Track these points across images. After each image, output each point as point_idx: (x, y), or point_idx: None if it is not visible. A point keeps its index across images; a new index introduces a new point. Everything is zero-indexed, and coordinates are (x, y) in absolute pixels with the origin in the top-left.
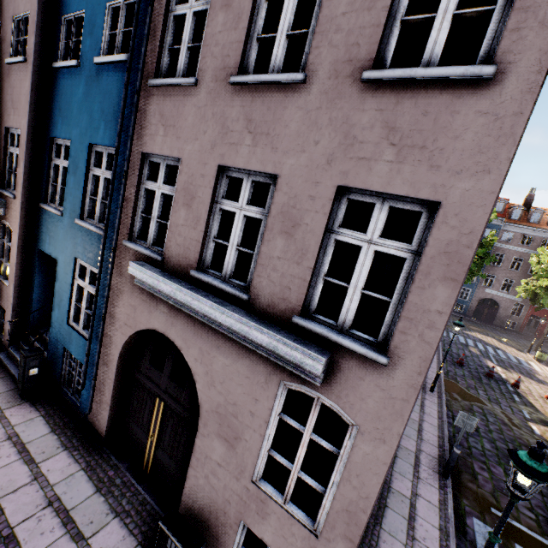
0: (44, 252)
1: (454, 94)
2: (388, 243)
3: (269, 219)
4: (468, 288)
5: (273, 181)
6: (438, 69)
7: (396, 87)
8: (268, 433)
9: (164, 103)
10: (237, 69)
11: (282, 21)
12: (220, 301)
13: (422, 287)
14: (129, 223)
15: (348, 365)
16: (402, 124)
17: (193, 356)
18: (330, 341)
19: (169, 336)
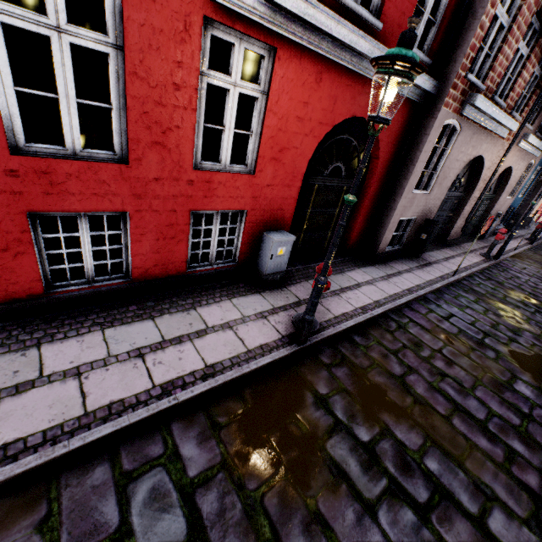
0: None
1: None
2: None
3: None
4: None
5: None
6: None
7: None
8: None
9: None
10: None
11: None
12: None
13: None
14: None
15: None
16: None
17: None
18: None
19: None
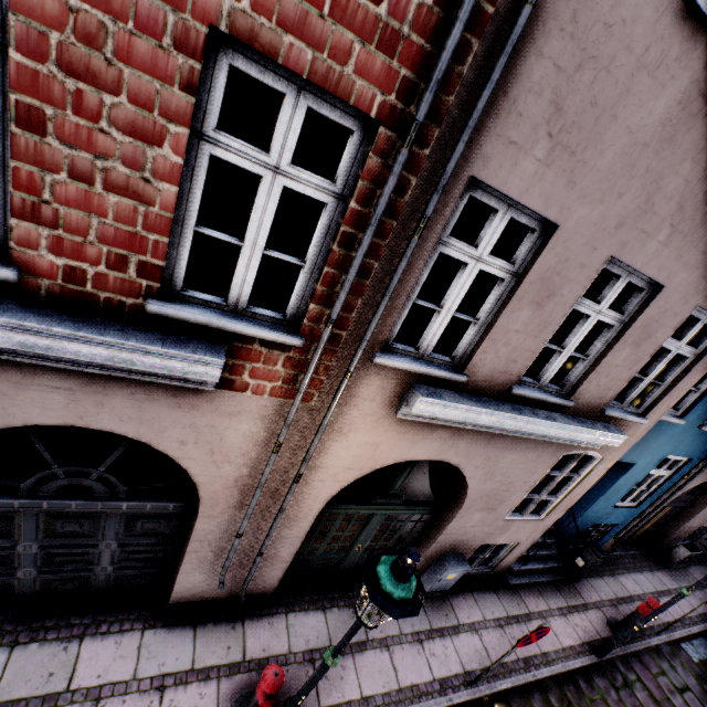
0: None
1: None
2: None
3: None
4: None
5: None
6: None
7: None
8: None
9: None
10: None
11: None
12: None
13: None
14: None
15: None
16: None
17: None
18: None
19: None
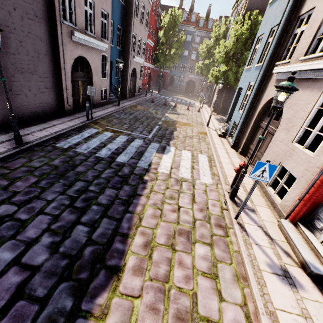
0: None
1: None
2: None
3: None
4: (182, 76)
5: None
6: None
7: None
8: None
9: None
10: None
11: None
12: None
13: None
14: None
15: None
16: None
17: None
18: None
19: None
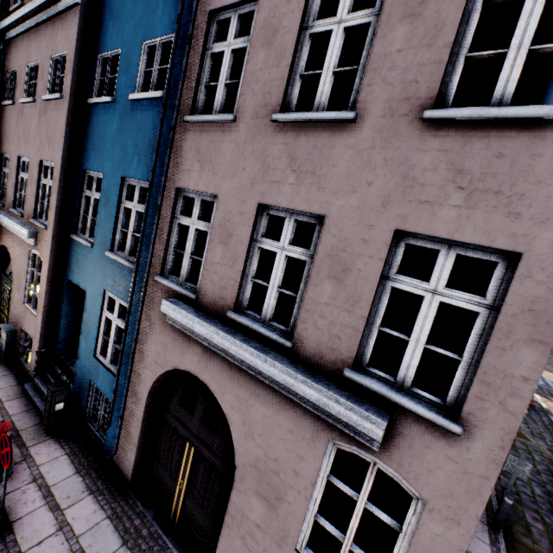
0: (72, 281)
1: (535, 135)
2: (456, 294)
3: (315, 262)
4: None
5: (319, 222)
6: (516, 109)
7: (462, 127)
8: (315, 497)
9: (201, 139)
10: (279, 106)
11: (328, 58)
12: (260, 347)
13: (502, 348)
14: (161, 258)
15: (412, 429)
16: (471, 166)
17: (229, 403)
18: (388, 400)
19: (202, 379)
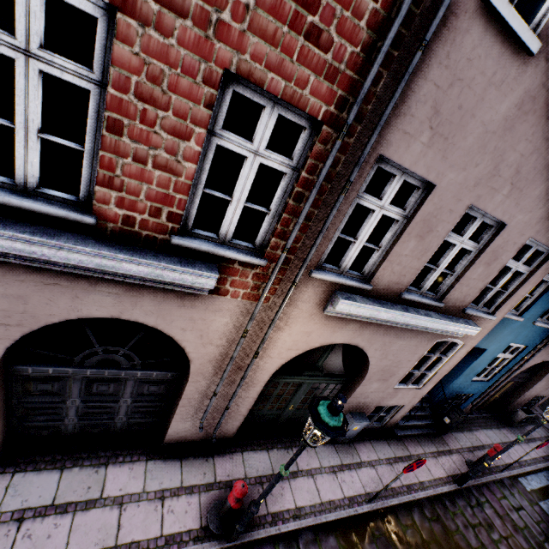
0: None
1: None
2: None
3: None
4: None
5: None
6: None
7: None
8: None
9: None
10: None
11: None
12: None
13: None
14: None
15: None
16: None
17: None
18: None
19: None
